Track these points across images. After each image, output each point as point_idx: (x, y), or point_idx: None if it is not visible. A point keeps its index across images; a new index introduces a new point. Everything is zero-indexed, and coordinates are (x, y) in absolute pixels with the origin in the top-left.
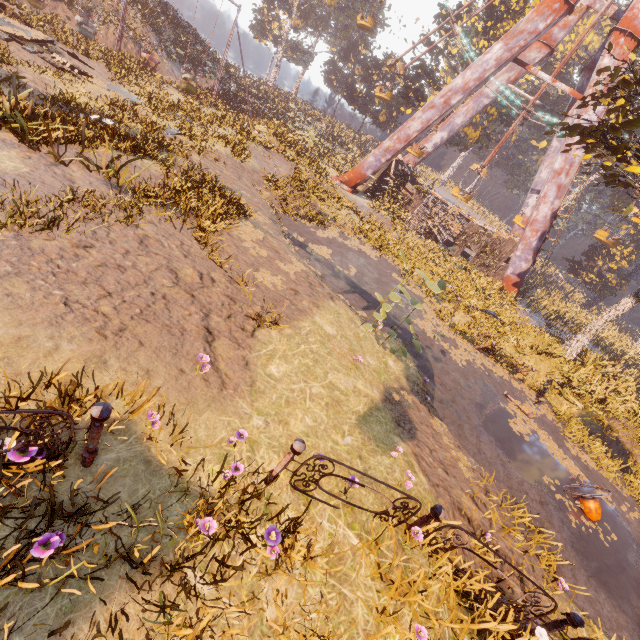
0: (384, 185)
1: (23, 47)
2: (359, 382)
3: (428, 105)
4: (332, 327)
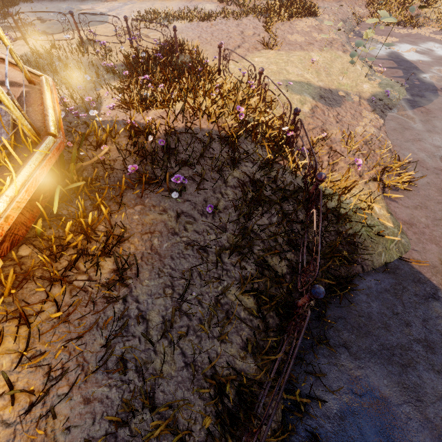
0: None
1: None
2: (308, 75)
3: None
4: (321, 58)
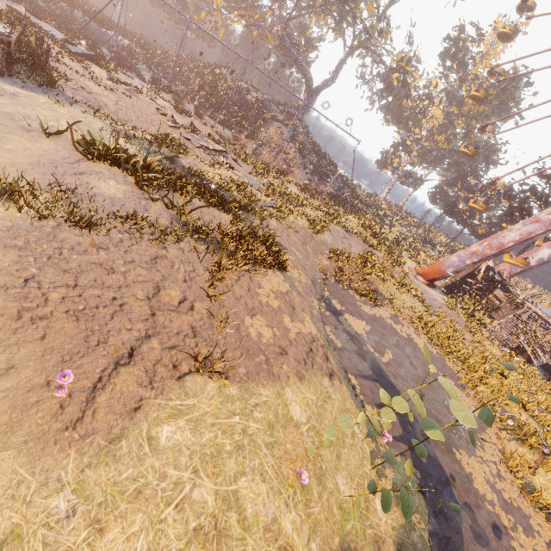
0: (467, 286)
1: (204, 151)
2: (290, 514)
3: (531, 219)
4: (304, 410)
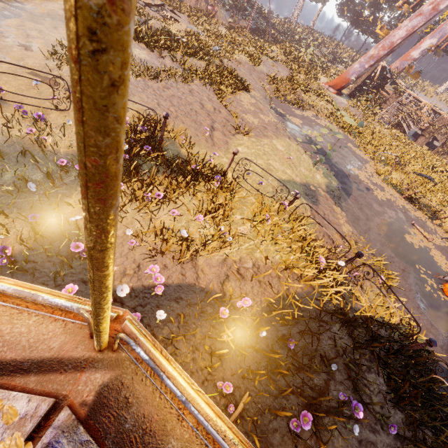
0: (365, 88)
1: (151, 9)
2: (288, 170)
3: (416, 13)
4: (282, 147)
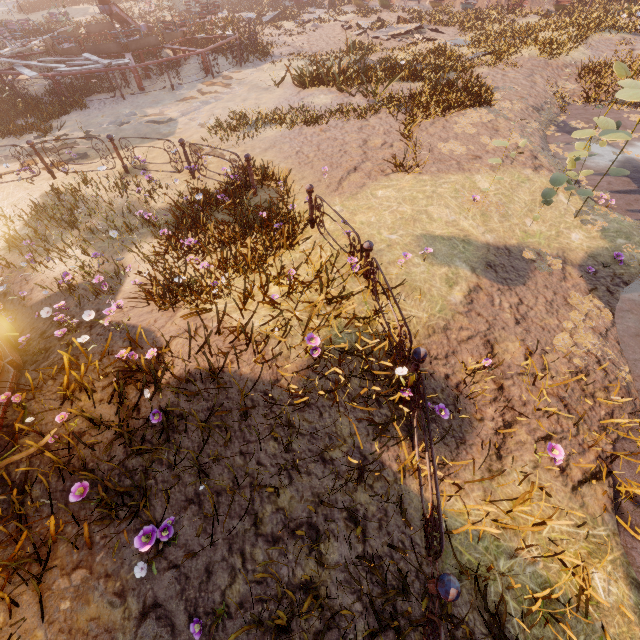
0: None
1: (395, 40)
2: (467, 221)
3: None
4: (493, 185)
